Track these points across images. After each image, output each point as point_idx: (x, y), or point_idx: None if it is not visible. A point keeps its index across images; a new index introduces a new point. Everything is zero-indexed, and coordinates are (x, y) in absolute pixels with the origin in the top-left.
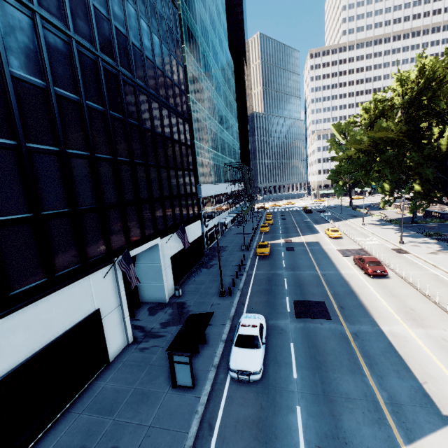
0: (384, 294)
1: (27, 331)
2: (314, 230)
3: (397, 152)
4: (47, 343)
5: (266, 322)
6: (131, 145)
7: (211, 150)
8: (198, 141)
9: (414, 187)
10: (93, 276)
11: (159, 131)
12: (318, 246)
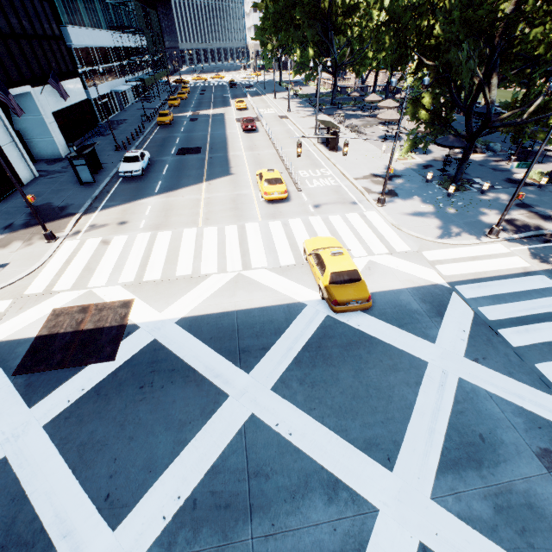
0: (246, 140)
1: None
2: (227, 104)
3: (287, 5)
4: None
5: (153, 159)
6: None
7: None
8: None
9: (309, 52)
10: None
11: None
12: (221, 117)
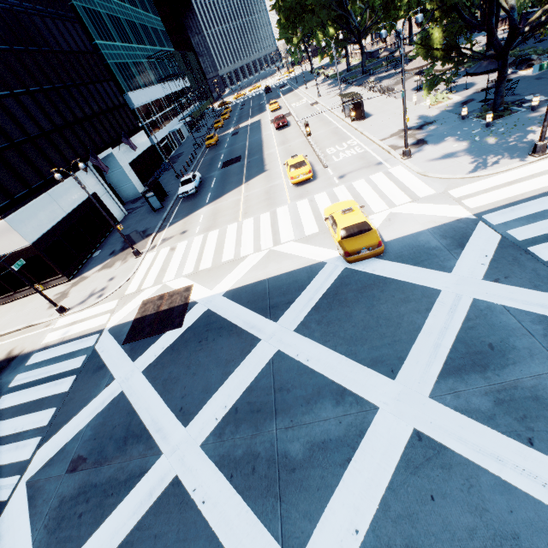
0: (279, 137)
1: (66, 197)
2: (263, 110)
3: None
4: (79, 204)
5: (204, 177)
6: (45, 73)
7: (121, 46)
8: (100, 40)
9: (329, 31)
10: (80, 173)
11: (57, 48)
12: (258, 123)
